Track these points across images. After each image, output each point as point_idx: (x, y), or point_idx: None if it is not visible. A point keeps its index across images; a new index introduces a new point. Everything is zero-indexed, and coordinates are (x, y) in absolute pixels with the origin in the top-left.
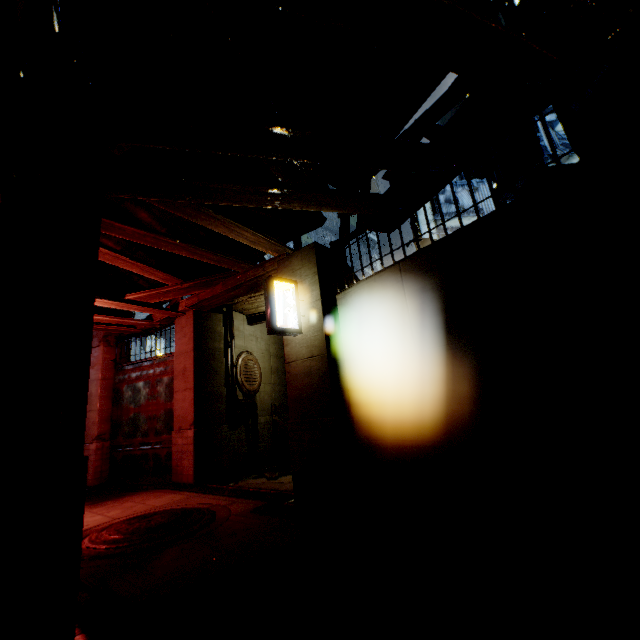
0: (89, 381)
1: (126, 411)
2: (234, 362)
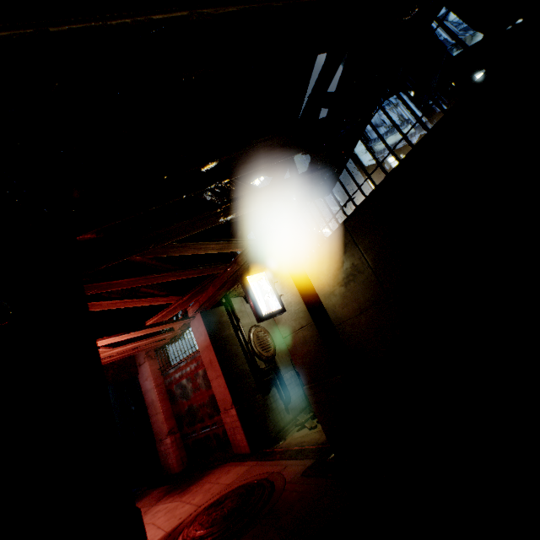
0: (148, 391)
1: (182, 405)
2: (247, 340)
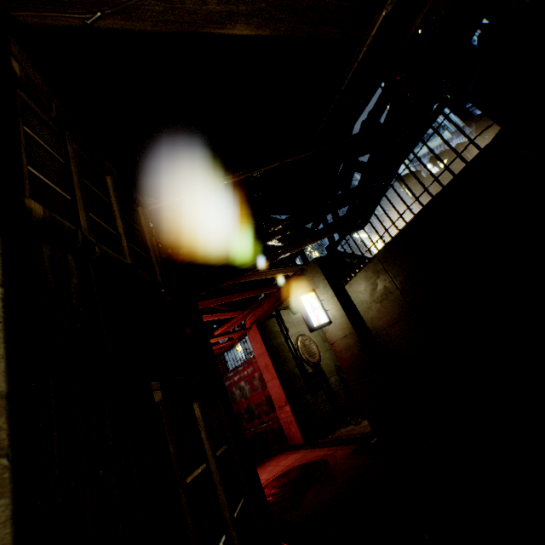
0: None
1: (241, 404)
2: (295, 347)
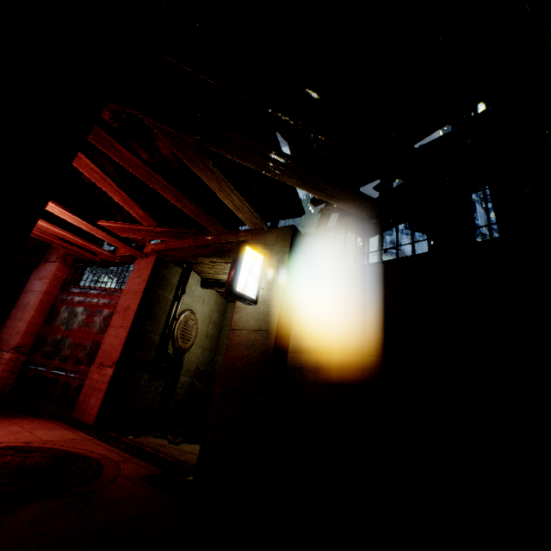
0: (31, 291)
1: (55, 331)
2: (176, 316)
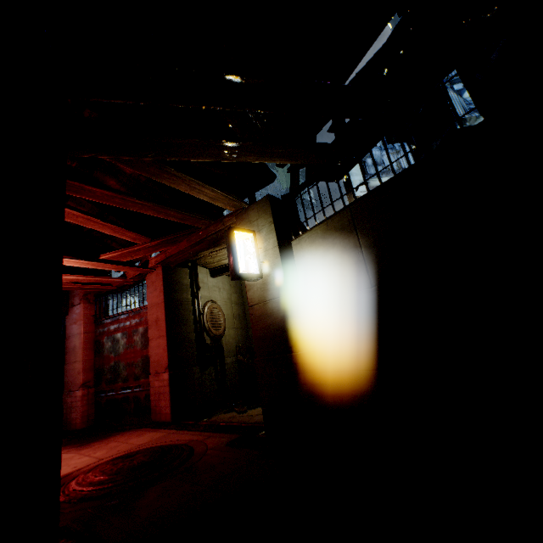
0: (73, 335)
1: (107, 360)
2: (201, 310)
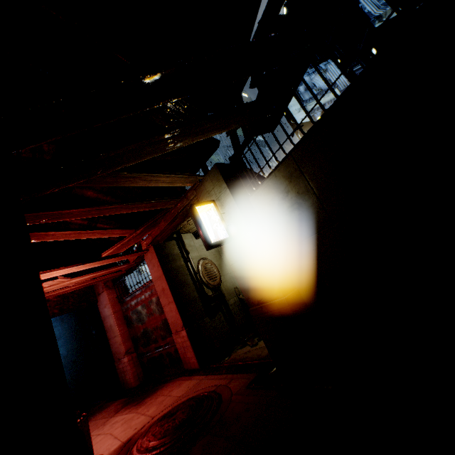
0: (106, 317)
1: (137, 329)
2: (195, 270)
